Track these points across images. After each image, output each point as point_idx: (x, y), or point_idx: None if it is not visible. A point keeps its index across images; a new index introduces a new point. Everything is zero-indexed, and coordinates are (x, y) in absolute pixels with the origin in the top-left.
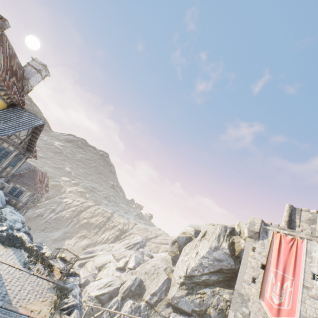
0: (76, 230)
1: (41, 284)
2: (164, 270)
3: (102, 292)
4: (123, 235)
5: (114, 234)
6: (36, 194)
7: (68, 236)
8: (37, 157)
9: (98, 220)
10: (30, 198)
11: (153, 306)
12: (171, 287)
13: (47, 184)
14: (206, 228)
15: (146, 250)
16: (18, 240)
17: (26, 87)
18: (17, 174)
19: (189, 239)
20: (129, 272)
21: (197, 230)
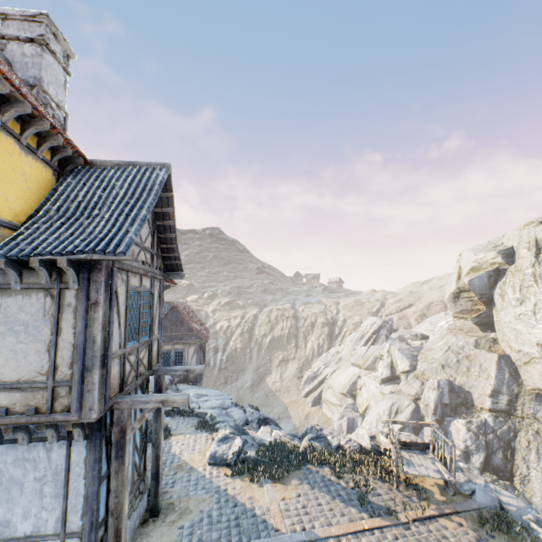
0: (267, 358)
1: (456, 540)
2: (474, 347)
3: (397, 428)
4: (337, 329)
5: (322, 335)
6: (202, 345)
7: (263, 372)
8: (173, 281)
9: (285, 328)
10: (198, 355)
11: (509, 412)
12: (522, 368)
13: (197, 318)
14: (528, 235)
15: (404, 332)
16: (281, 451)
17: (49, 113)
18: None
19: (496, 274)
20: (411, 378)
21: (504, 250)
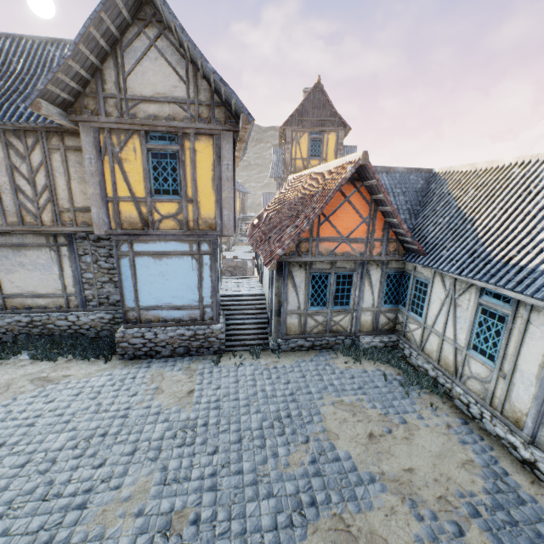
0: None
1: None
2: None
3: None
4: None
5: None
6: None
7: None
8: None
9: None
10: None
11: None
12: None
13: None
14: None
15: None
16: None
17: None
18: None
19: None
20: None
21: None
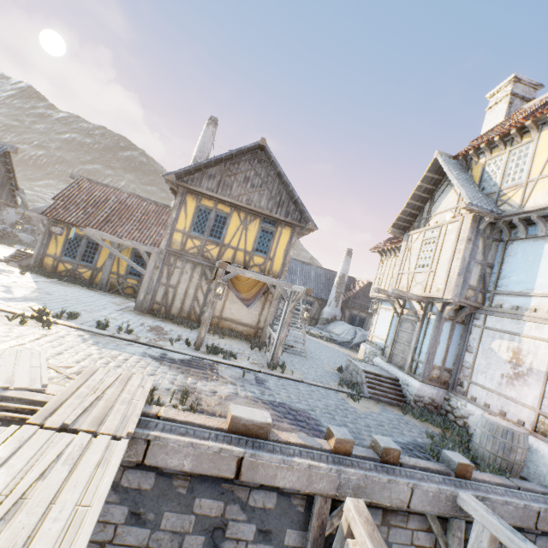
0: None
1: None
2: None
3: None
4: None
5: None
6: None
7: None
8: None
9: None
10: None
11: None
12: None
13: None
14: None
15: None
16: None
17: None
18: (350, 296)
19: None
20: None
21: None
